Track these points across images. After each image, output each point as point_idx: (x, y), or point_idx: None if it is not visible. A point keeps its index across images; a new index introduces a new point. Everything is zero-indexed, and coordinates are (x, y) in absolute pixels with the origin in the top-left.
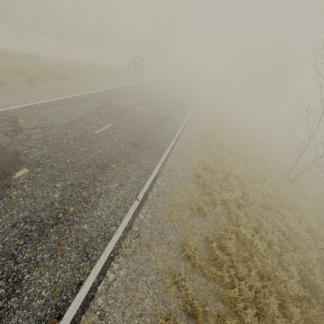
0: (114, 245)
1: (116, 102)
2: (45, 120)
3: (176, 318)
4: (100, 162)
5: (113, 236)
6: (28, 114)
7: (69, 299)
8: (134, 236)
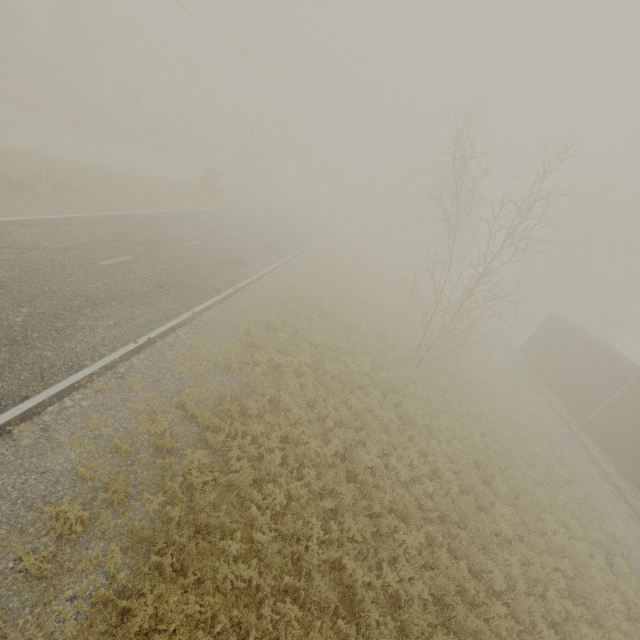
0: (83, 377)
1: (153, 230)
2: (26, 240)
3: (140, 449)
4: (94, 297)
5: (84, 369)
6: (1, 230)
7: (9, 406)
8: (116, 376)
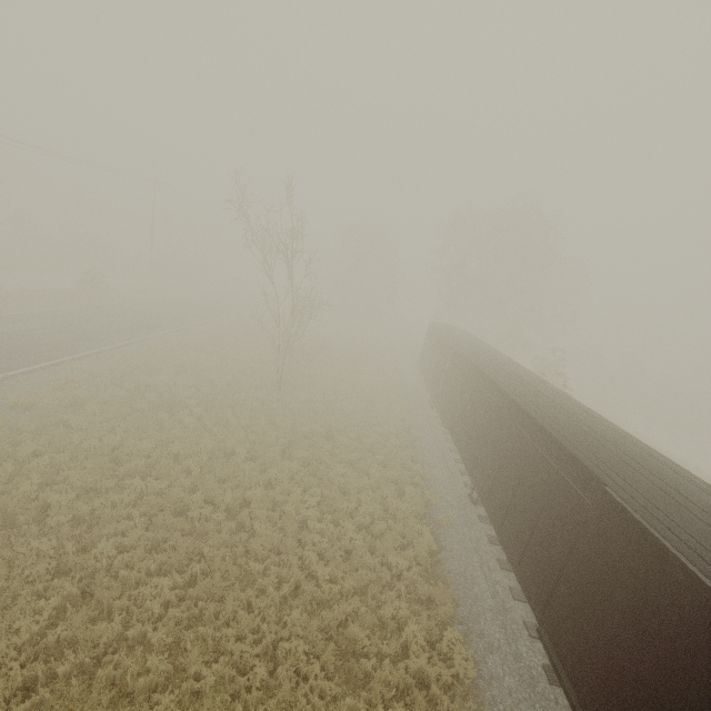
0: None
1: None
2: None
3: None
4: None
5: None
6: None
7: None
8: None
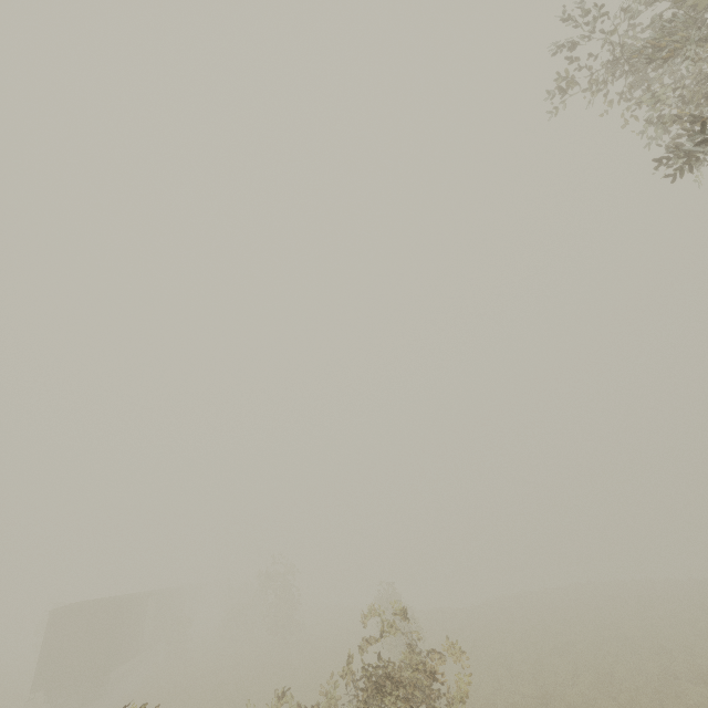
0: None
1: None
2: None
3: None
4: None
5: None
6: None
7: None
8: None
